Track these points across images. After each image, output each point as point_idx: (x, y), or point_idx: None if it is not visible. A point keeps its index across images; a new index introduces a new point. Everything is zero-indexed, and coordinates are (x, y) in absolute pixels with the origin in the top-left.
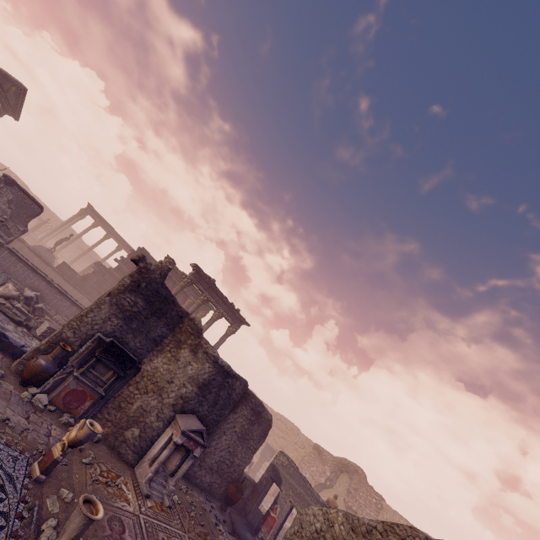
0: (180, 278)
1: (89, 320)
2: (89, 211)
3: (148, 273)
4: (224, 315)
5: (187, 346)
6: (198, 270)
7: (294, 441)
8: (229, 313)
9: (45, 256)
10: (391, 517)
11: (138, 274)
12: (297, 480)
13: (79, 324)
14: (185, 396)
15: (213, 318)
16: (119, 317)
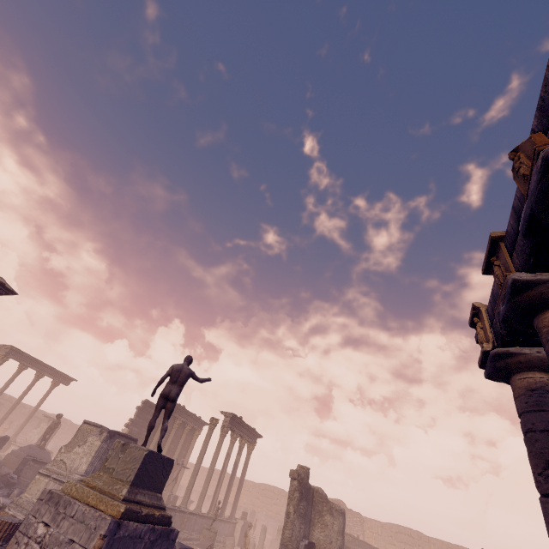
0: (180, 411)
1: (294, 537)
2: (12, 355)
3: (303, 481)
4: (247, 439)
5: (326, 512)
6: (233, 416)
7: (285, 503)
8: (250, 435)
9: (44, 458)
10: (371, 524)
11: (300, 486)
12: (364, 546)
13: (291, 544)
14: (340, 545)
15: (242, 447)
16: (303, 523)
